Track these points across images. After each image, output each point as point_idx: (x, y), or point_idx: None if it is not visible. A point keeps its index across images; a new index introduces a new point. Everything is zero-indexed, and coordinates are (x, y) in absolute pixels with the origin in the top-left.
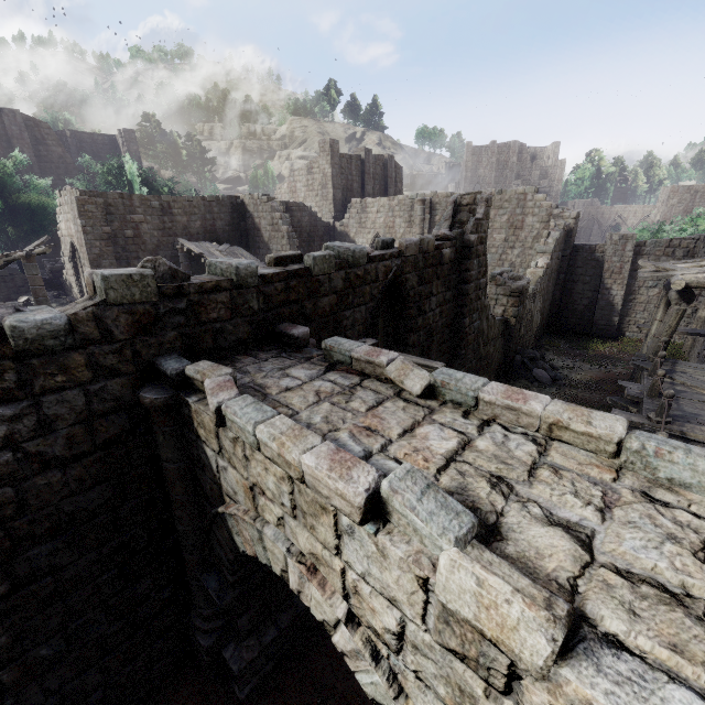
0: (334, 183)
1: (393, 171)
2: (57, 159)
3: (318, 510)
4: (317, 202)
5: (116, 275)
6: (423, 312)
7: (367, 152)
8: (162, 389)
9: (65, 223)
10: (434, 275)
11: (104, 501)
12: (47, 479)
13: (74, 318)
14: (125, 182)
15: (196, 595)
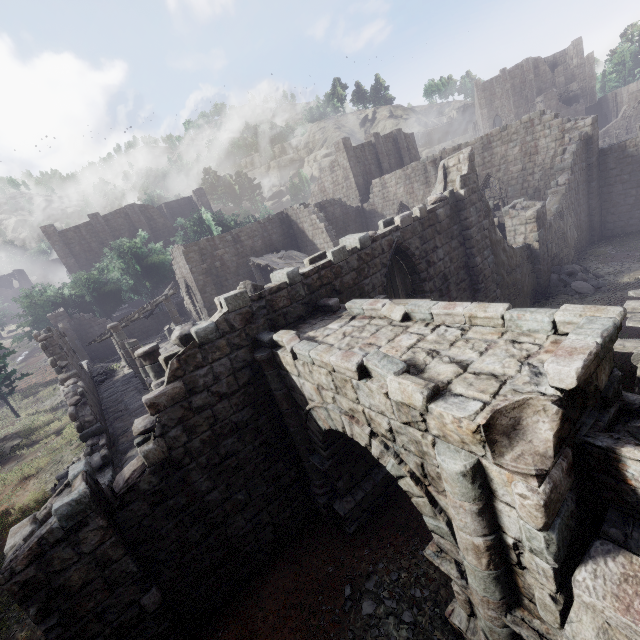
0: (354, 173)
1: (404, 141)
2: (162, 226)
3: (344, 383)
4: (344, 193)
5: (230, 297)
6: (432, 263)
7: (376, 136)
8: (264, 350)
9: (179, 269)
10: (434, 233)
11: (249, 416)
12: (223, 405)
13: (217, 323)
14: (205, 228)
15: (310, 472)
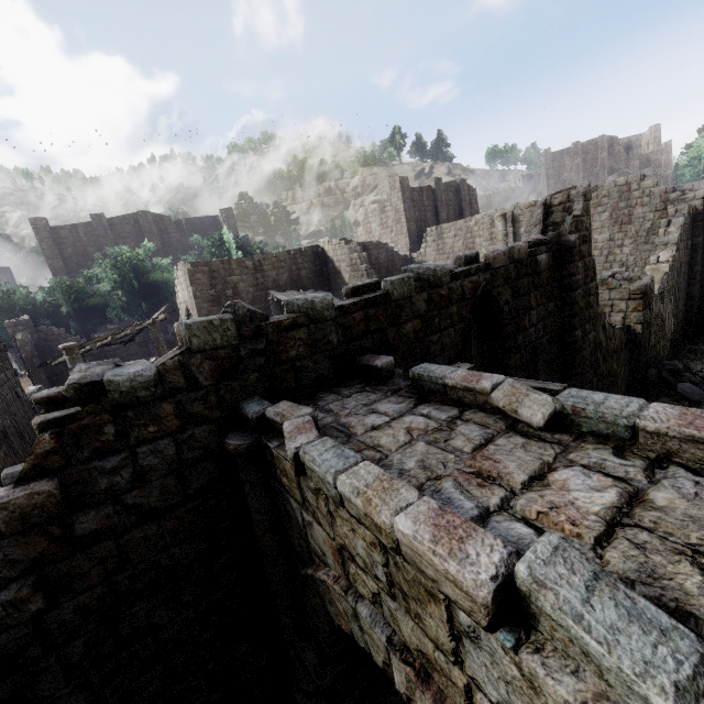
0: (407, 217)
1: (467, 193)
2: (176, 242)
3: (423, 595)
4: (392, 237)
5: (198, 323)
6: (522, 328)
7: (437, 181)
8: (245, 434)
9: (181, 292)
10: (531, 286)
11: (197, 555)
12: (144, 532)
13: (162, 368)
14: (226, 251)
15: (295, 665)
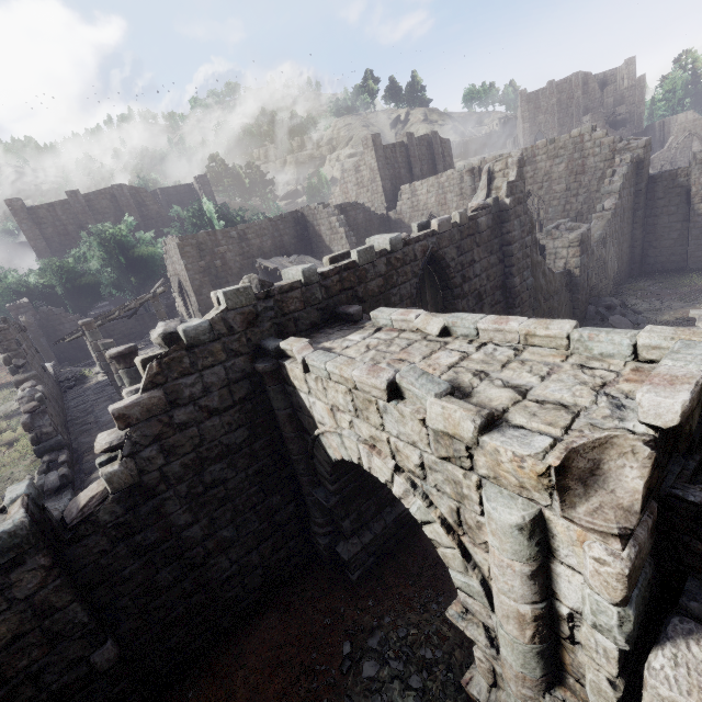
0: (381, 175)
1: (439, 147)
2: (155, 215)
3: (368, 404)
4: (369, 197)
5: (230, 291)
6: (468, 279)
7: (409, 136)
8: (268, 360)
9: (171, 265)
10: (473, 244)
11: (244, 439)
12: (212, 423)
13: (212, 322)
14: (206, 221)
15: (311, 508)
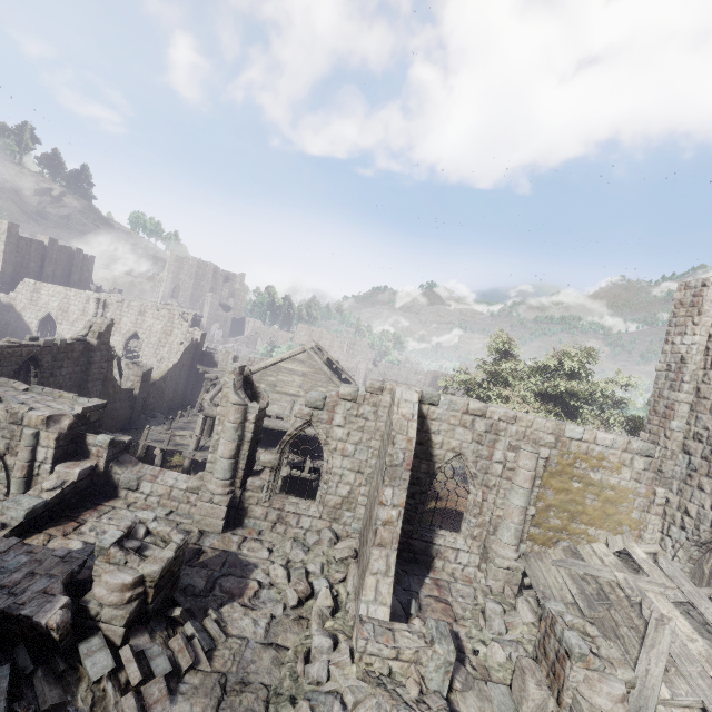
0: (6, 258)
1: (81, 261)
2: None
3: None
4: None
5: None
6: (55, 375)
7: (52, 241)
8: None
9: None
10: (66, 357)
11: None
12: None
13: None
14: None
15: None
